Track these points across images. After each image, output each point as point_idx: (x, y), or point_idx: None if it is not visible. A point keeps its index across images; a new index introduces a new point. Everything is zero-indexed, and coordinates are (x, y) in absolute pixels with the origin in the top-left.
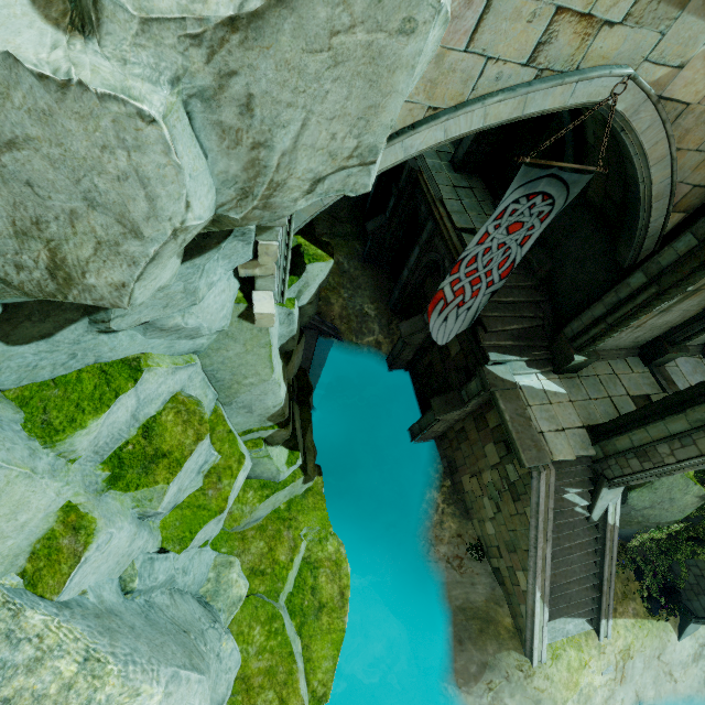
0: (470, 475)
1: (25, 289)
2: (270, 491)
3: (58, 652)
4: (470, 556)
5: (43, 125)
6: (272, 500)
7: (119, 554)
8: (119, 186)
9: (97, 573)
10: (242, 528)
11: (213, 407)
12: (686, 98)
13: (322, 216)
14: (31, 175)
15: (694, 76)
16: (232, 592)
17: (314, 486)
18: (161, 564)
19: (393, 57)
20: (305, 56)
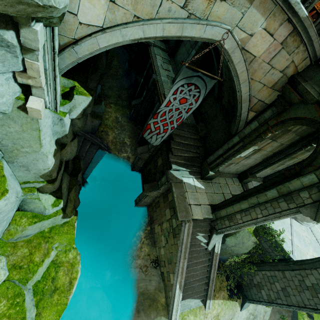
0: (158, 224)
1: None
2: (38, 220)
3: None
4: (152, 266)
5: None
6: (39, 225)
7: None
8: None
9: None
10: (16, 240)
11: None
12: (254, 53)
13: (113, 95)
14: None
15: (257, 42)
16: None
17: (70, 221)
18: None
19: None
20: None
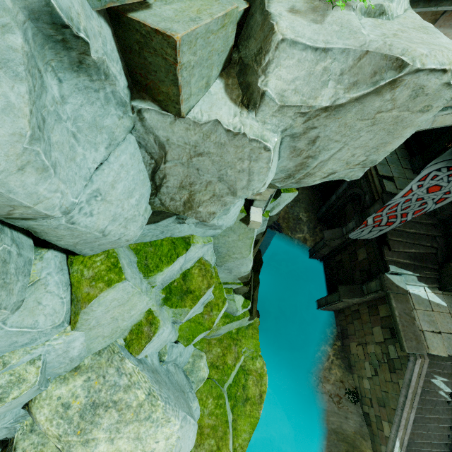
0: (358, 343)
1: (169, 208)
2: (229, 320)
3: (137, 386)
4: (347, 398)
5: (218, 148)
6: (229, 326)
7: (162, 340)
8: (237, 174)
9: (153, 348)
10: (210, 337)
11: (212, 266)
12: None
13: None
14: (200, 166)
15: None
16: (200, 373)
17: (254, 323)
18: (175, 349)
19: (409, 122)
20: (357, 121)
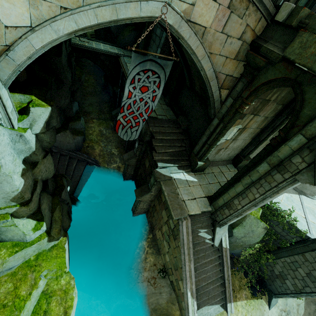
0: (158, 229)
1: None
2: (19, 248)
3: None
4: (160, 276)
5: None
6: (22, 254)
7: None
8: None
9: None
10: None
11: None
12: (203, 24)
13: (94, 110)
14: None
15: (202, 11)
16: None
17: (59, 243)
18: None
19: None
20: None
